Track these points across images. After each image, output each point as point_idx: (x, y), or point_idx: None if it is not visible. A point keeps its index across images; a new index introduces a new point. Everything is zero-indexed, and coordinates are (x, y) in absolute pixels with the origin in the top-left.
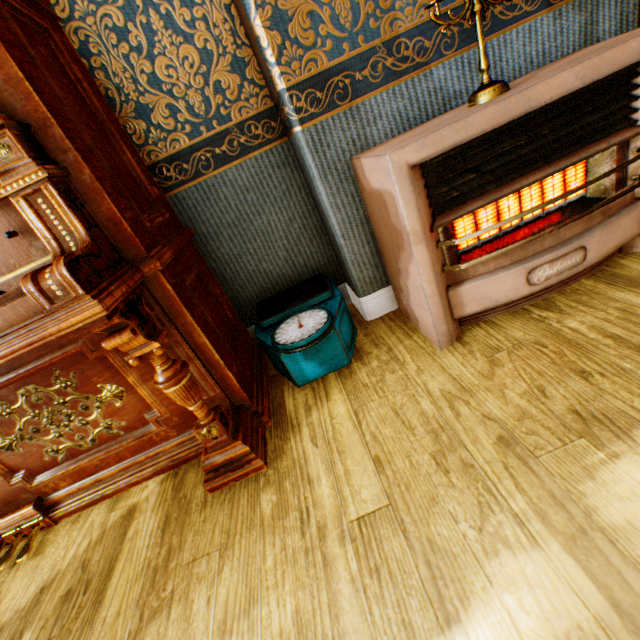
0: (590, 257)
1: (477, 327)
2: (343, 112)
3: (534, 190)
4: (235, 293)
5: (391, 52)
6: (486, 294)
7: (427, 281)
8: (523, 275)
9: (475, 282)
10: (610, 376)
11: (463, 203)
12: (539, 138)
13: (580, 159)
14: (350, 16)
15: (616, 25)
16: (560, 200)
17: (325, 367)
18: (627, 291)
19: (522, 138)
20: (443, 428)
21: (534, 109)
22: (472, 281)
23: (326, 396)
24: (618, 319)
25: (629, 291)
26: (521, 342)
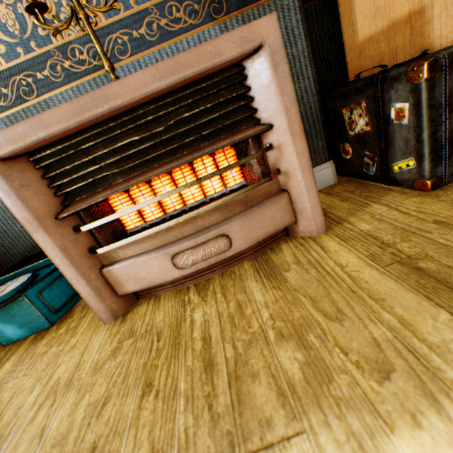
0: (238, 243)
1: (147, 302)
2: (33, 105)
3: (191, 178)
4: (8, 249)
5: (67, 55)
6: (140, 275)
7: (63, 264)
8: (168, 259)
9: (125, 264)
10: (160, 399)
11: (94, 192)
12: (162, 133)
13: (202, 154)
14: (18, 24)
15: (284, 37)
16: (222, 187)
17: (27, 329)
18: (260, 281)
19: (140, 133)
20: (7, 437)
21: (118, 107)
22: (122, 263)
23: (4, 362)
24: (228, 316)
25: (261, 282)
26: (152, 329)
